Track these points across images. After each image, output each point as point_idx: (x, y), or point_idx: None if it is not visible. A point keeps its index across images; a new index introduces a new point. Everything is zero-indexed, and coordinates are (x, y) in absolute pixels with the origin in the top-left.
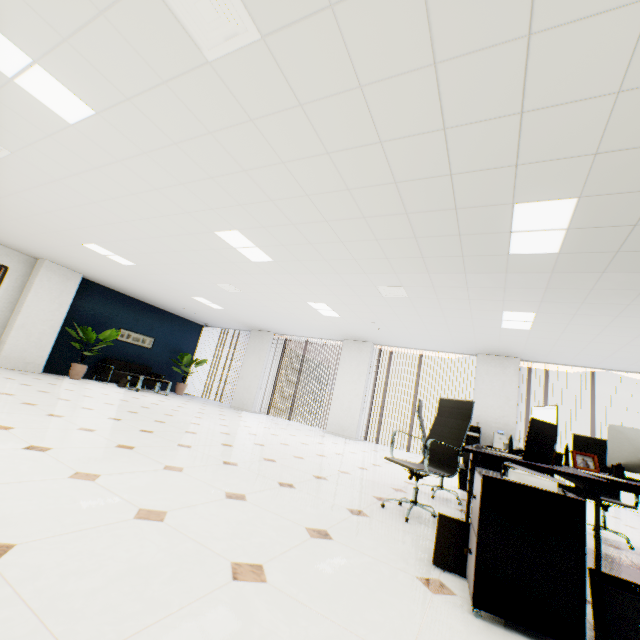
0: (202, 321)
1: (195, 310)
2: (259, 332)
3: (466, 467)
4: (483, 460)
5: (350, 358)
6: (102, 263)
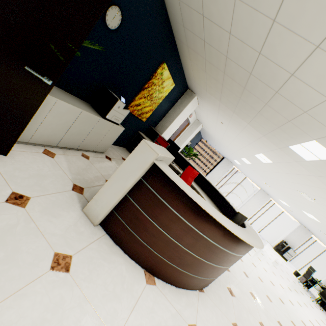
0: (207, 141)
1: (219, 148)
2: (228, 161)
3: (276, 250)
4: (311, 280)
5: (259, 196)
6: (230, 149)
